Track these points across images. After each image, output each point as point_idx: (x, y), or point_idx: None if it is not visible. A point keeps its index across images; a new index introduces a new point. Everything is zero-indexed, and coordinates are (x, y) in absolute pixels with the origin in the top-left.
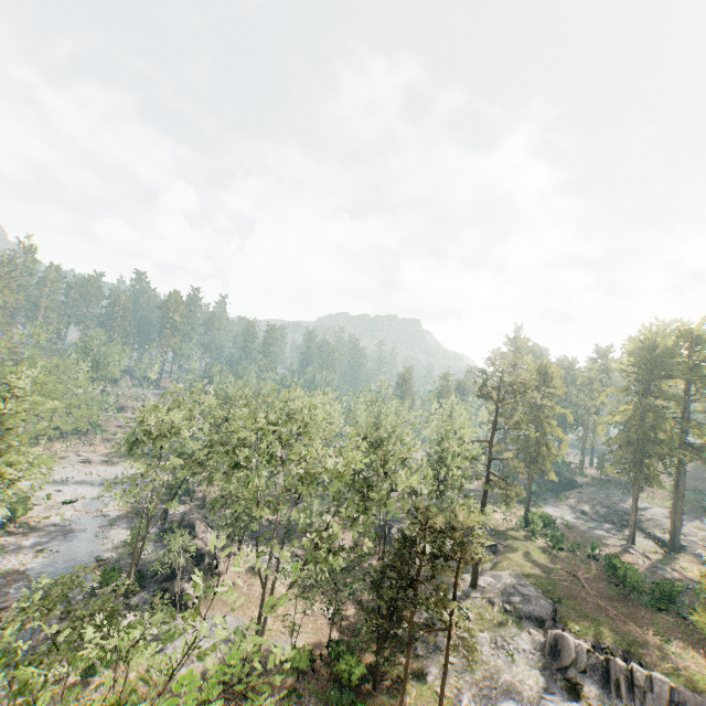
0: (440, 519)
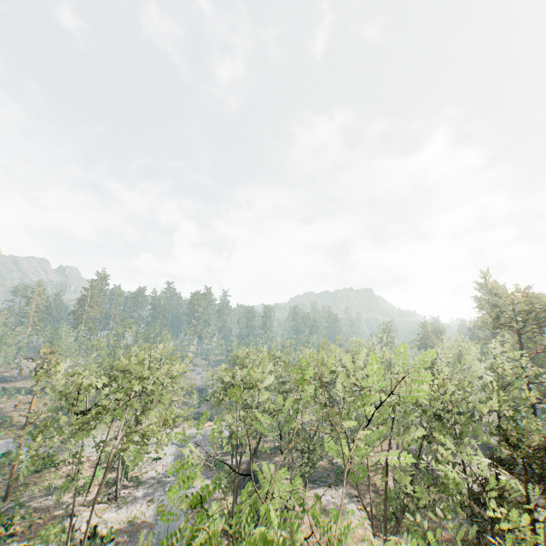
0: (535, 436)
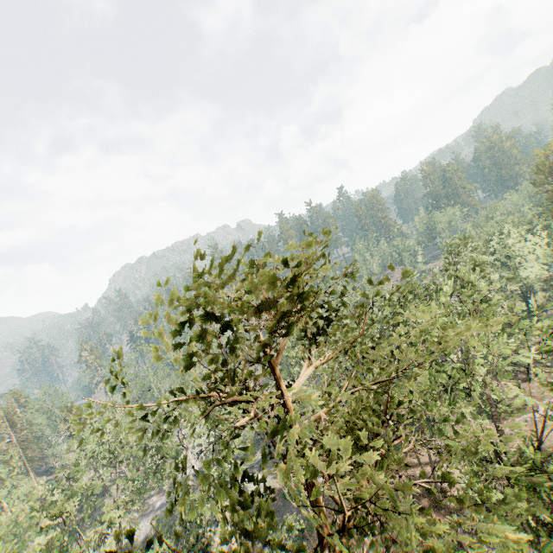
0: None
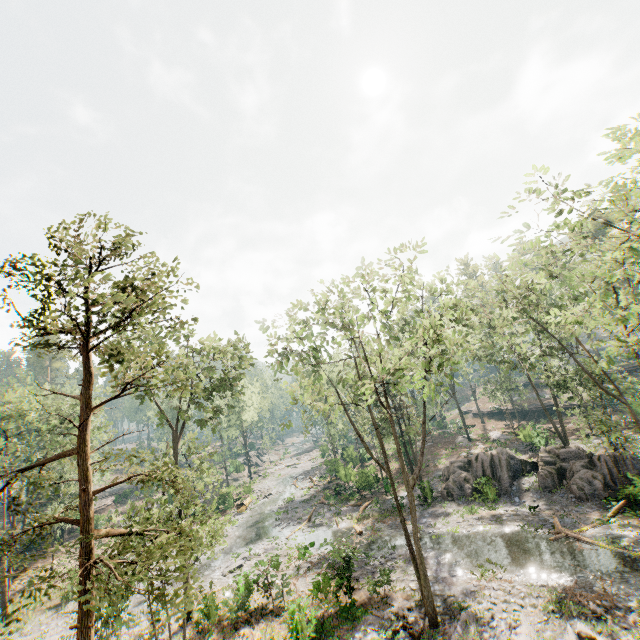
0: None
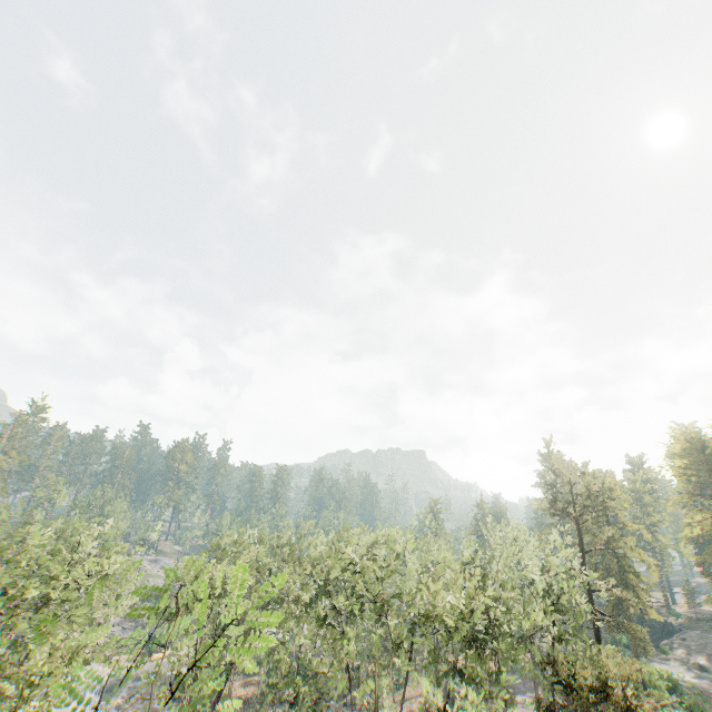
0: (589, 671)
